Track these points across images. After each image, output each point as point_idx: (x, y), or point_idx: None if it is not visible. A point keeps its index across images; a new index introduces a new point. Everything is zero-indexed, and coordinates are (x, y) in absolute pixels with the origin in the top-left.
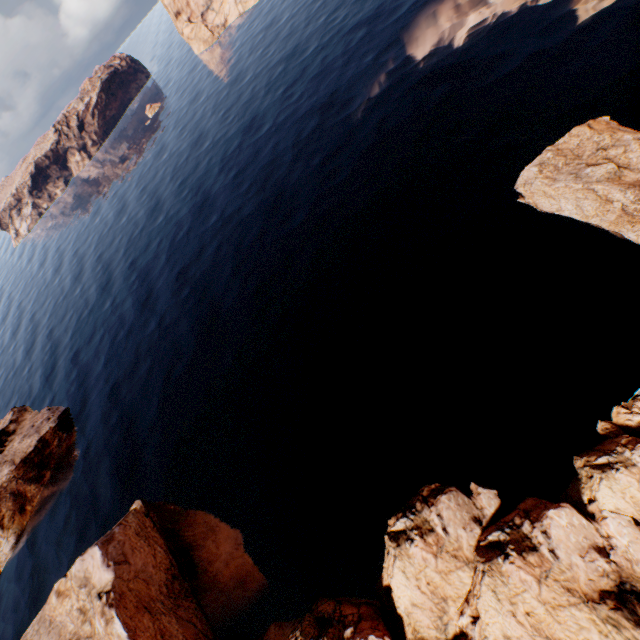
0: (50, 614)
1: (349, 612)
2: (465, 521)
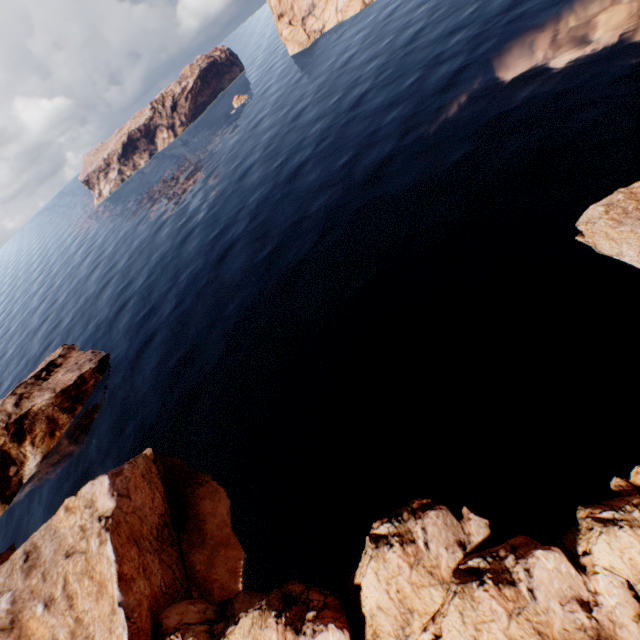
0: (56, 524)
1: (316, 598)
2: (449, 542)
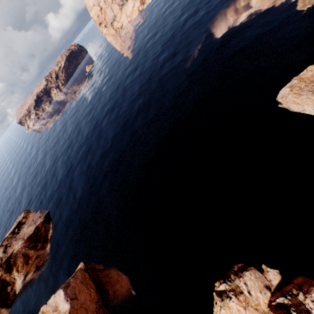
0: None
1: None
2: (260, 287)
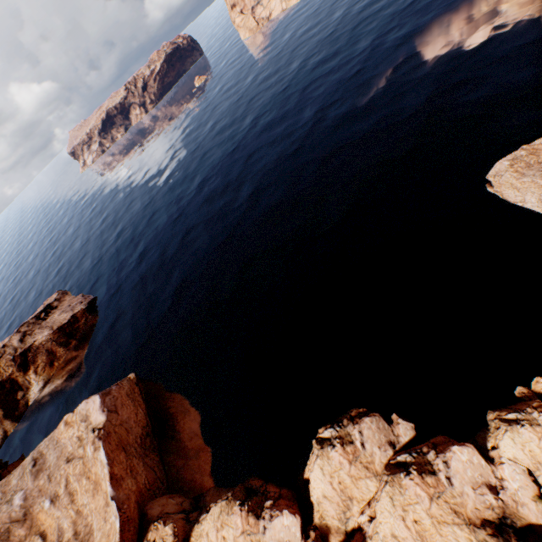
0: (58, 436)
1: (272, 490)
2: (381, 442)
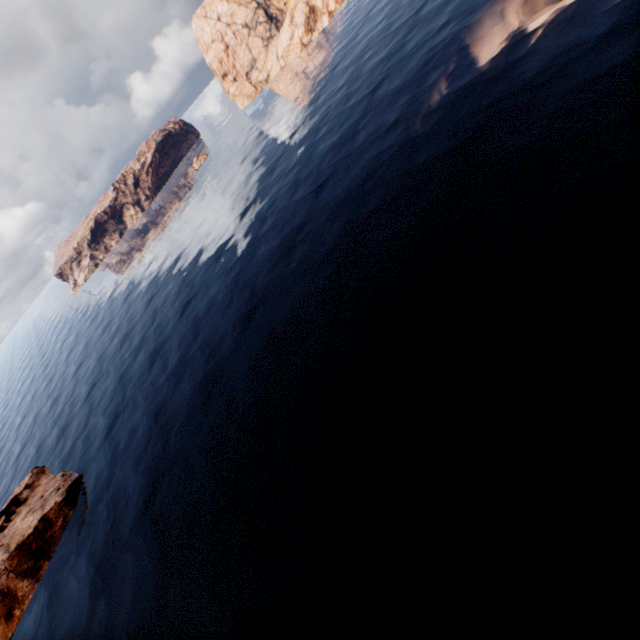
0: None
1: None
2: None
